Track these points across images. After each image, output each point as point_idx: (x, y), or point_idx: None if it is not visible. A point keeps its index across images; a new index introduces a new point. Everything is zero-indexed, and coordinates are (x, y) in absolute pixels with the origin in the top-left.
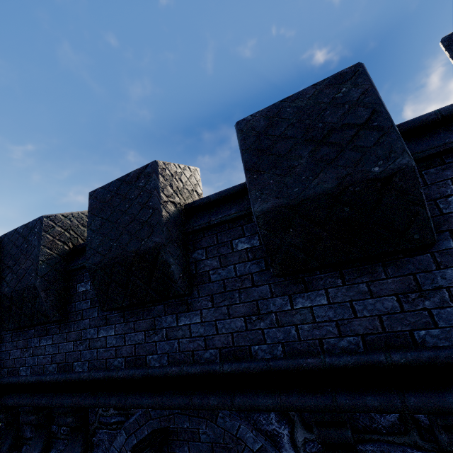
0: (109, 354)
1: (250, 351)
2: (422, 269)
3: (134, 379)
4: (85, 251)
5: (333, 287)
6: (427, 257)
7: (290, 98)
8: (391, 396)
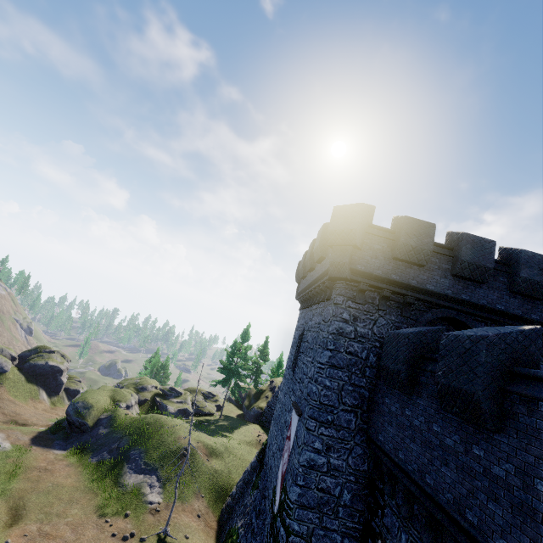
0: (445, 288)
1: (496, 305)
2: (537, 304)
3: (456, 298)
4: (463, 254)
5: (520, 300)
6: (539, 302)
7: (538, 254)
8: (520, 324)
